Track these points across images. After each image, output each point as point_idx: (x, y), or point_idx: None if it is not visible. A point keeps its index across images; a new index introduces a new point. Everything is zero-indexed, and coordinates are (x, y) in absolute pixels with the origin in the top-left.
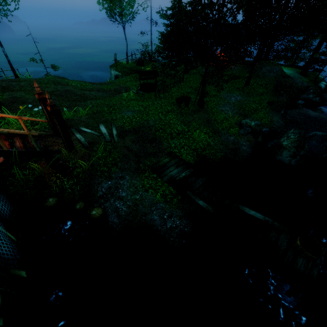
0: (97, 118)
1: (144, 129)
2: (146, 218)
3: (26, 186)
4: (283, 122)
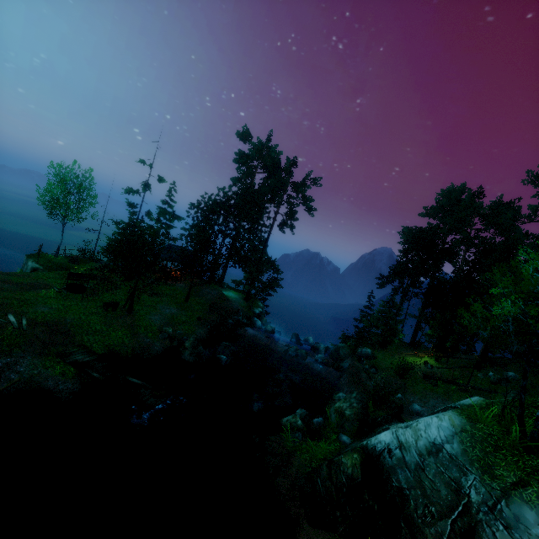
0: (3, 309)
1: (59, 324)
2: (41, 384)
3: None
4: (205, 334)
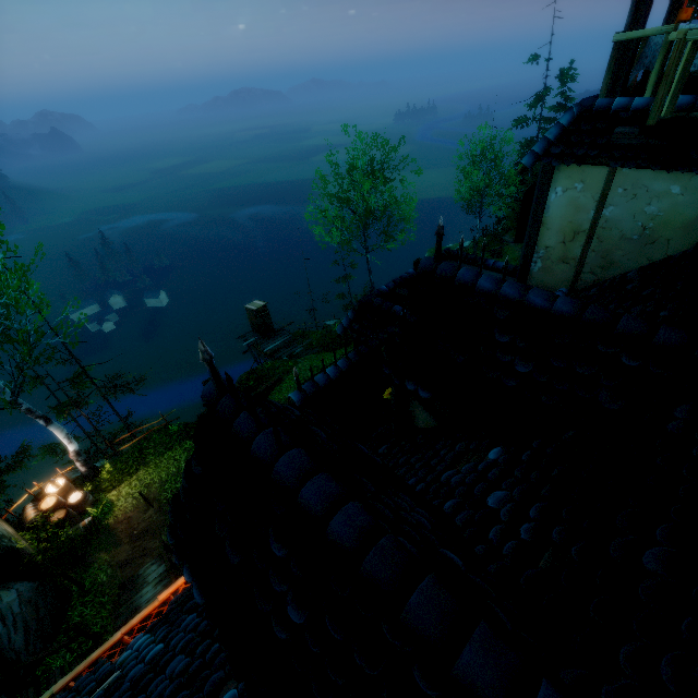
0: None
1: None
2: None
3: None
4: None
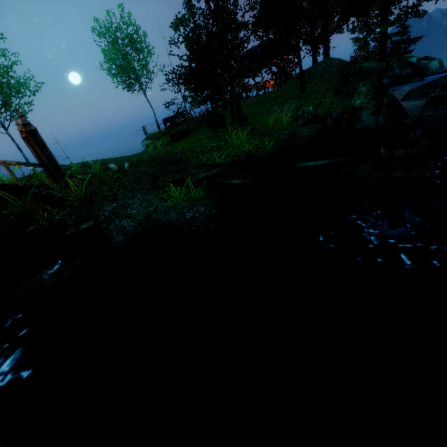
0: None
1: (167, 156)
2: (160, 222)
3: (5, 224)
4: None
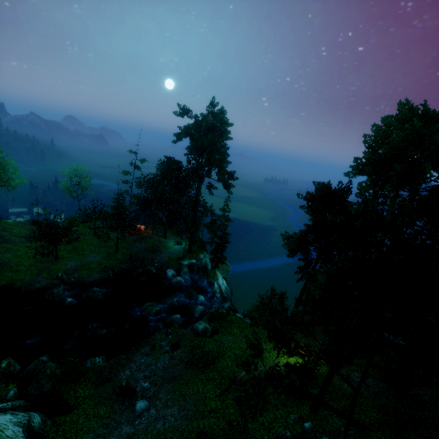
0: None
1: (2, 264)
2: None
3: None
4: (96, 279)
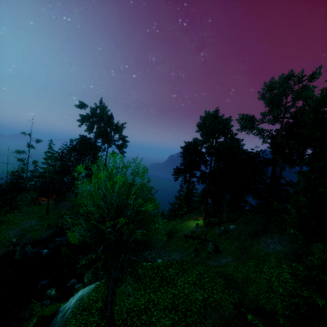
0: None
1: None
2: None
3: None
4: (48, 235)
